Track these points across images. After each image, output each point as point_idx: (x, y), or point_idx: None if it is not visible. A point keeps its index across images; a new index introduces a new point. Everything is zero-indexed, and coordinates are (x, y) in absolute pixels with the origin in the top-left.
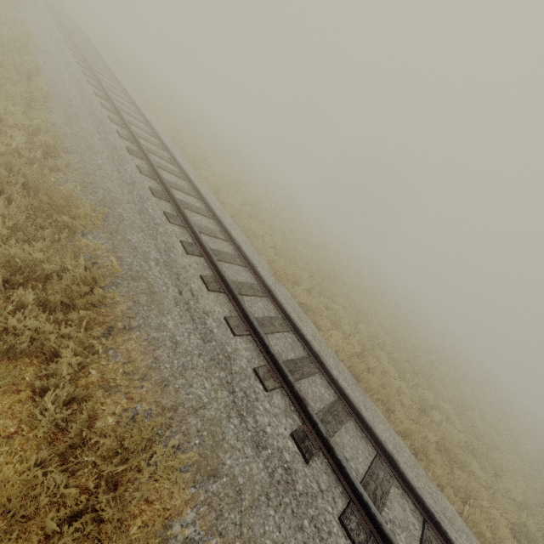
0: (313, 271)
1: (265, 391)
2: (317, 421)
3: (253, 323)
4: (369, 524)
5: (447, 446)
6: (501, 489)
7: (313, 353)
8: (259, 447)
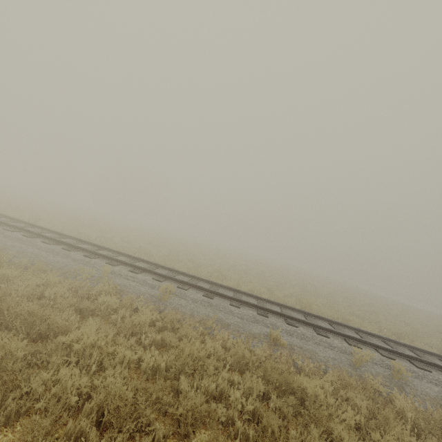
0: (72, 225)
1: (9, 231)
2: (34, 231)
3: (1, 221)
4: (56, 242)
5: (146, 252)
6: (176, 257)
7: (44, 229)
8: (6, 237)
